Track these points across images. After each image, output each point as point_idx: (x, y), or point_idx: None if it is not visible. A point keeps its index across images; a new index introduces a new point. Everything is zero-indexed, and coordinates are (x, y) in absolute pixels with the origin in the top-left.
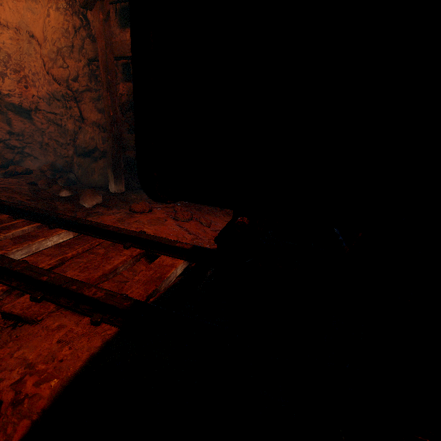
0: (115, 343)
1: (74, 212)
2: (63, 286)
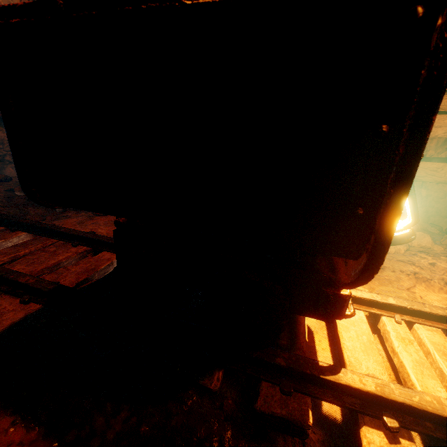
0: (35, 315)
1: (43, 216)
2: (3, 276)
